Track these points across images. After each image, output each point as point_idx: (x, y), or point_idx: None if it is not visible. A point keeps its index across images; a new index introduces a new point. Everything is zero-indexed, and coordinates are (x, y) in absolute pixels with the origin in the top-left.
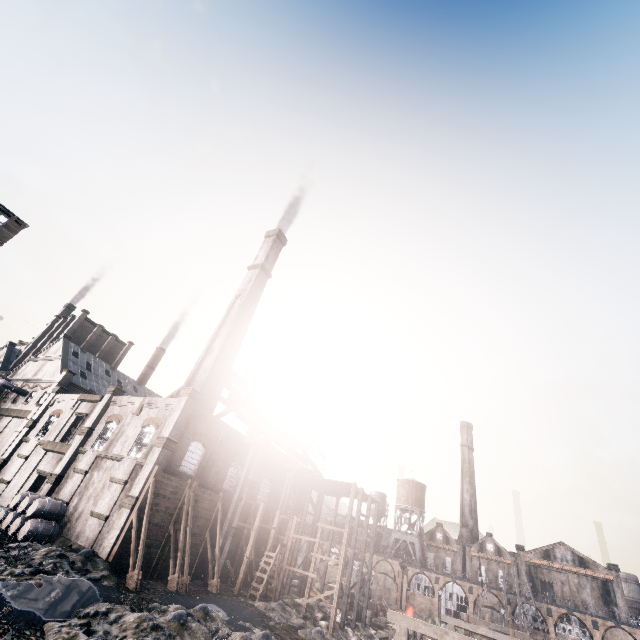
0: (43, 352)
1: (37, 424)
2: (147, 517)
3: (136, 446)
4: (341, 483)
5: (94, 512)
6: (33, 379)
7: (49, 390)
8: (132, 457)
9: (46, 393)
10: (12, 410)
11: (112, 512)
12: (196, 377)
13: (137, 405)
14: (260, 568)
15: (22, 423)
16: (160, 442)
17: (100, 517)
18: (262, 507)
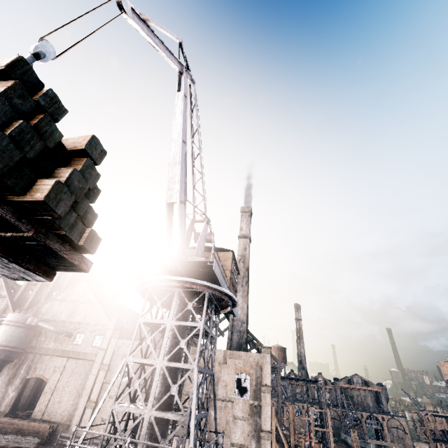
0: (65, 293)
1: (110, 367)
2: (286, 444)
3: (237, 389)
4: (313, 380)
5: (235, 443)
6: (73, 321)
7: (106, 335)
8: (244, 400)
9: (105, 338)
10: (64, 351)
11: (249, 442)
12: (233, 324)
13: (221, 356)
14: (296, 446)
15: (93, 366)
16: (267, 389)
17: (242, 447)
18: (292, 408)
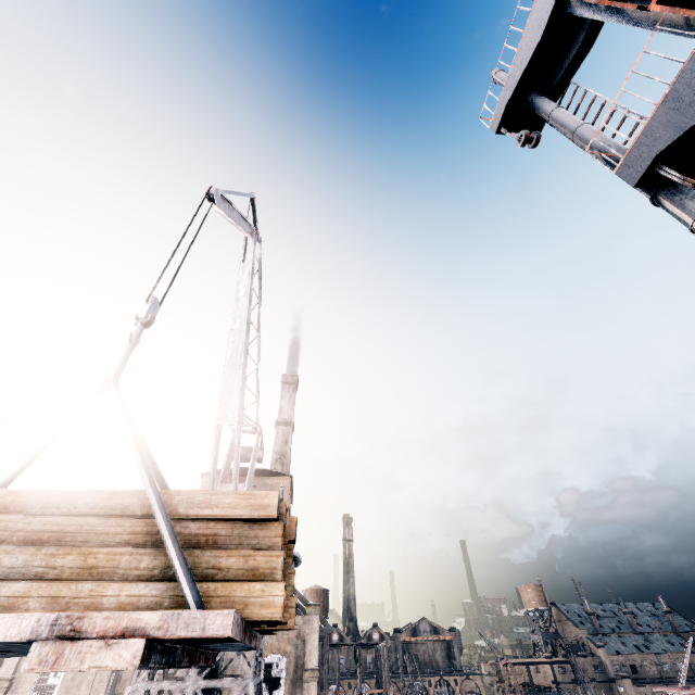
0: None
1: (14, 682)
2: None
3: (264, 683)
4: (372, 643)
5: None
6: None
7: None
8: None
9: None
10: None
11: None
12: None
13: None
14: None
15: None
16: (313, 675)
17: None
18: None
